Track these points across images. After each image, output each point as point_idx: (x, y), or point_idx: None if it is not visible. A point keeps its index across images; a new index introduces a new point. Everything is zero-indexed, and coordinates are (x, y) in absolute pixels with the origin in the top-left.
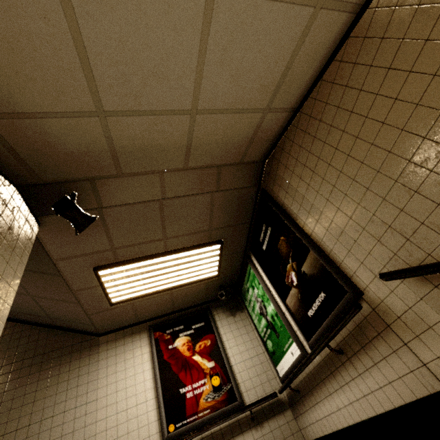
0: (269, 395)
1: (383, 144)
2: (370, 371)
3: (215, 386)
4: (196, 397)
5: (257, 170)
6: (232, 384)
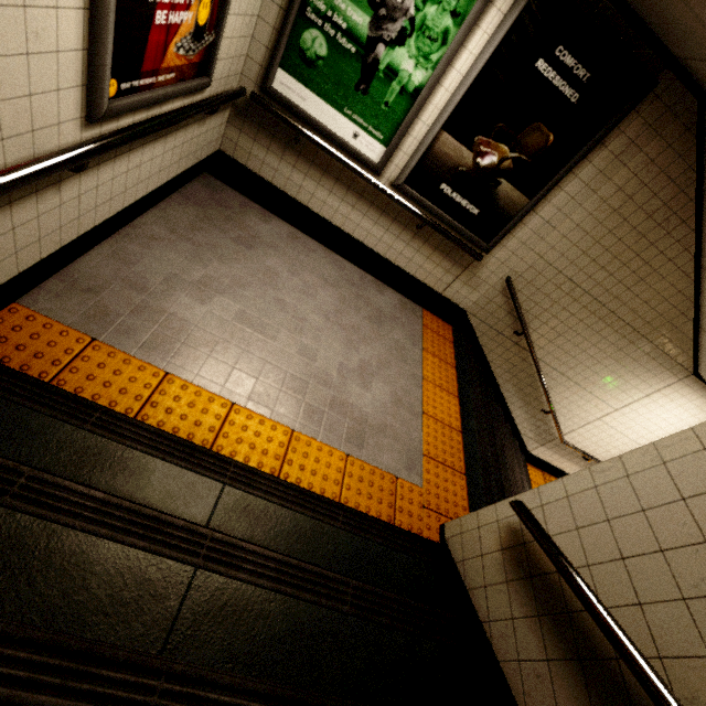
0: (242, 94)
1: (597, 274)
2: (419, 254)
3: (200, 24)
4: (169, 34)
5: (700, 81)
6: (219, 42)
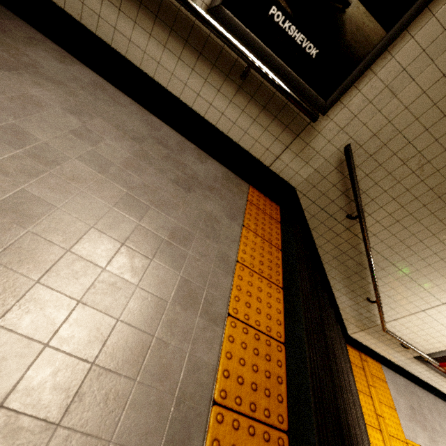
0: None
1: None
2: (244, 115)
3: None
4: None
5: None
6: None
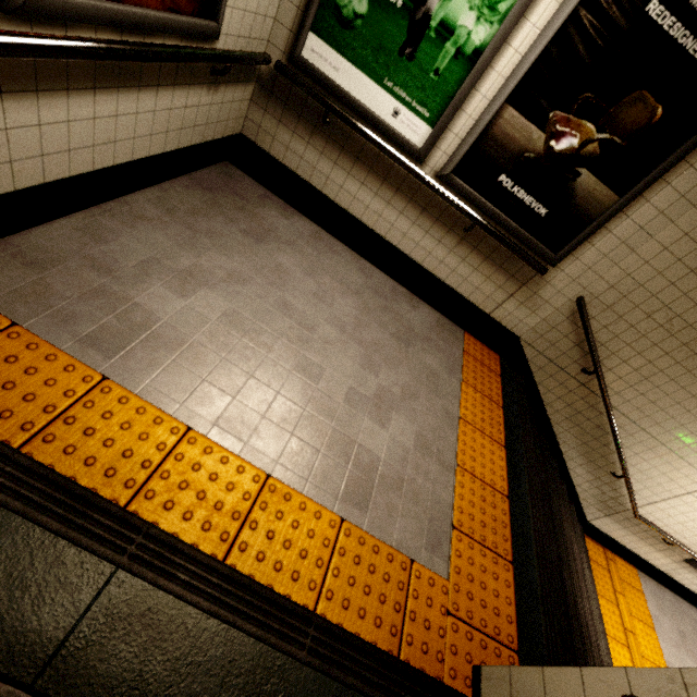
0: (264, 60)
1: None
2: (465, 264)
3: None
4: None
5: None
6: None
